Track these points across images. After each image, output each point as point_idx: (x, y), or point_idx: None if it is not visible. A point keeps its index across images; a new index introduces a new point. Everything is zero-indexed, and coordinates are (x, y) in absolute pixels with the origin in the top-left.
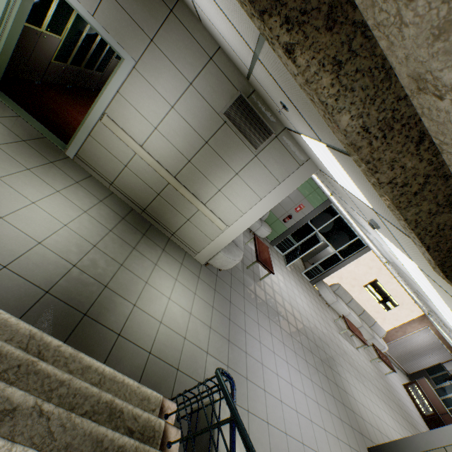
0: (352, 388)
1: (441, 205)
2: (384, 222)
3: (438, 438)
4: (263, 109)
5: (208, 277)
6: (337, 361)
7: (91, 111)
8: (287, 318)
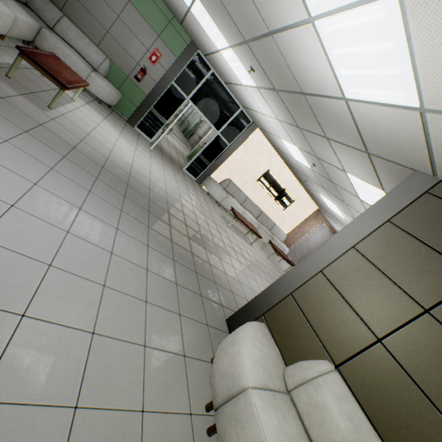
0: (227, 265)
1: None
2: None
3: (315, 263)
4: None
5: None
6: (208, 239)
7: None
8: (103, 165)
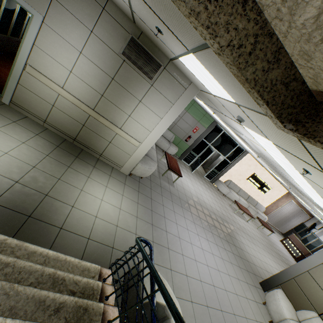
0: (246, 246)
1: (271, 62)
2: (244, 111)
3: (303, 266)
4: (151, 46)
5: (132, 183)
6: (234, 231)
7: (15, 63)
8: (195, 206)
